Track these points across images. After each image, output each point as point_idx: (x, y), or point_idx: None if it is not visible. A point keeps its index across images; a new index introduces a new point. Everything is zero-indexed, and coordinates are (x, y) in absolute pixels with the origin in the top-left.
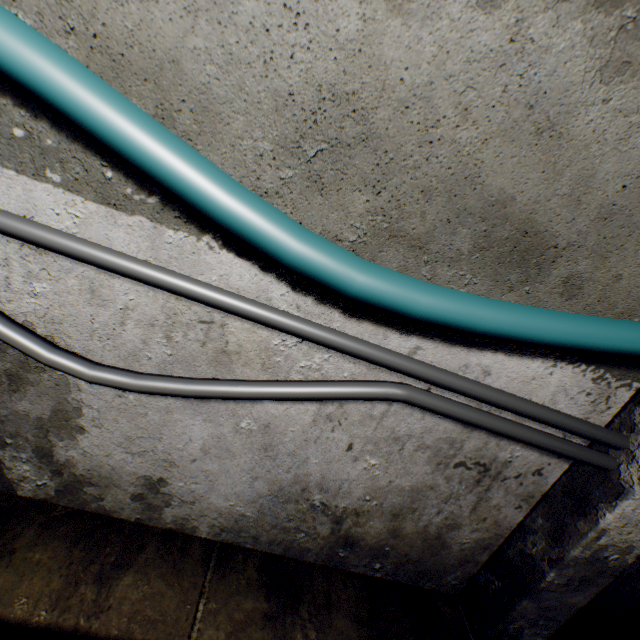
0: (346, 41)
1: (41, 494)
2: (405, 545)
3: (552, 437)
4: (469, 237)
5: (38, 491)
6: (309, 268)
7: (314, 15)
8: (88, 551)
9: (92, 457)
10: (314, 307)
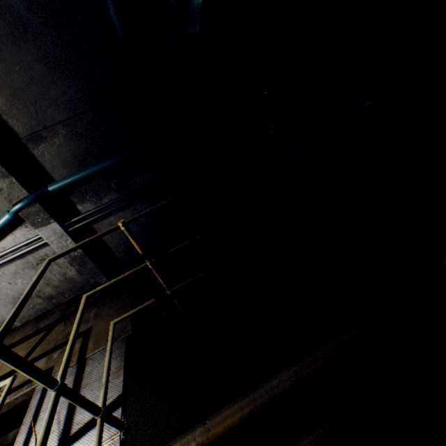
0: None
1: None
2: (64, 286)
3: (29, 247)
4: None
5: None
6: None
7: None
8: None
9: None
10: None
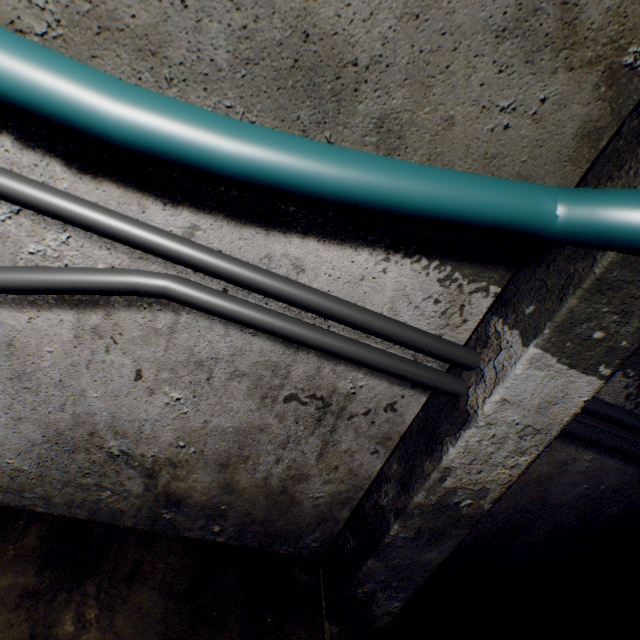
0: None
1: None
2: (246, 502)
3: (382, 352)
4: (224, 38)
5: None
6: None
7: None
8: None
9: None
10: (19, 154)
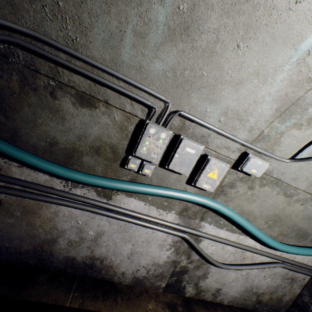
0: (279, 209)
1: (190, 295)
2: (272, 301)
3: (310, 272)
4: (294, 233)
5: (190, 294)
6: (274, 246)
7: (275, 206)
8: (208, 310)
9: (206, 284)
10: (263, 247)
